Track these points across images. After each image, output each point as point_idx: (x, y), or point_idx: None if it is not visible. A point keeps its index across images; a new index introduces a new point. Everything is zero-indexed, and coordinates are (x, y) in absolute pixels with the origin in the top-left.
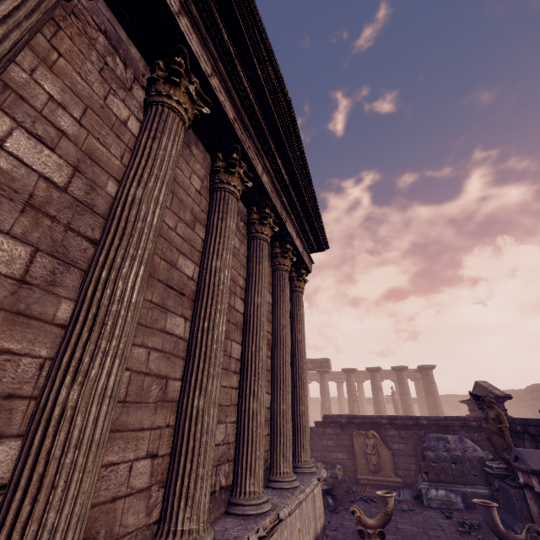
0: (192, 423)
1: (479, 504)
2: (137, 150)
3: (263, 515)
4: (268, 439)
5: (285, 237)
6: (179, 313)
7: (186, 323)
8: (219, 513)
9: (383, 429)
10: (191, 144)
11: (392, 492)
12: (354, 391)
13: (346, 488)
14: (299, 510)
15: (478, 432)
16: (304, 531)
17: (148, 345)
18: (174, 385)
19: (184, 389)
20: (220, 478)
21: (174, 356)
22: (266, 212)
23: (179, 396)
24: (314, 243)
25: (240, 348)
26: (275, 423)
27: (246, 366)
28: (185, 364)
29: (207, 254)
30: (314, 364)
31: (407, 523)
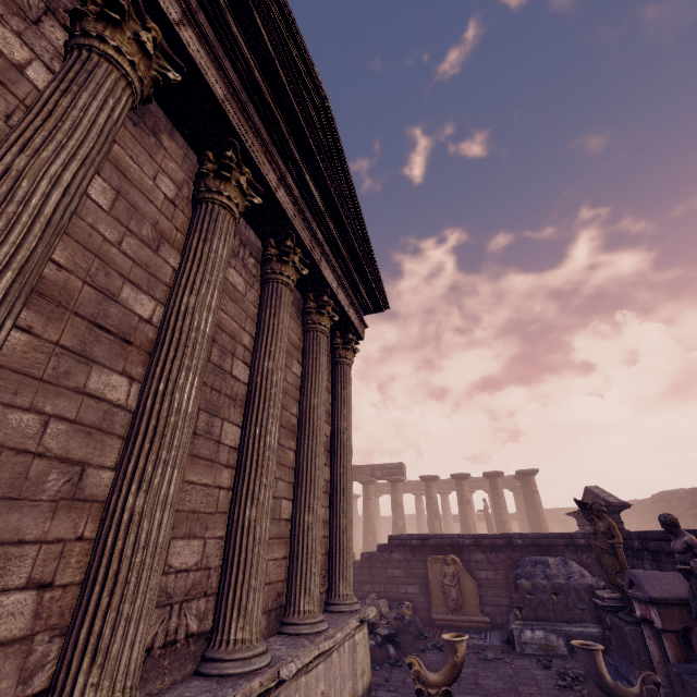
0: (120, 533)
1: (579, 648)
2: (33, 106)
3: (252, 674)
4: (285, 564)
5: (321, 286)
6: (118, 369)
7: (133, 385)
8: (183, 674)
9: (466, 551)
10: (161, 132)
11: (464, 634)
12: (436, 506)
13: (415, 632)
14: (326, 665)
15: (588, 552)
16: (332, 694)
17: (44, 410)
18: (99, 476)
19: (115, 482)
20: (188, 621)
21: (102, 432)
22: (286, 244)
23: (108, 493)
24: (368, 300)
25: (238, 432)
26: (296, 542)
27: (245, 457)
28: (124, 446)
29: (177, 288)
30: (384, 471)
31: (491, 677)
